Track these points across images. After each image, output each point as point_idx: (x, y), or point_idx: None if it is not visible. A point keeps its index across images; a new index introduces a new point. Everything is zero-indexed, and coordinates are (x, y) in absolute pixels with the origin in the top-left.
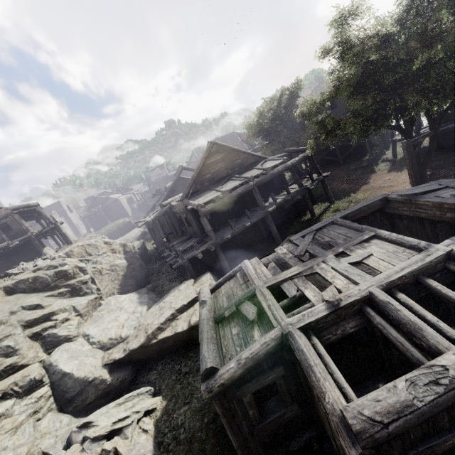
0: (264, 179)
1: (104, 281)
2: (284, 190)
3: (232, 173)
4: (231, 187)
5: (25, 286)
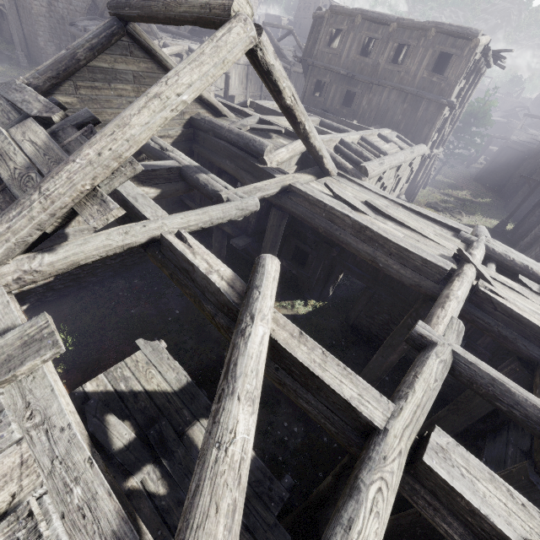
0: None
1: None
2: None
3: None
4: None
5: None
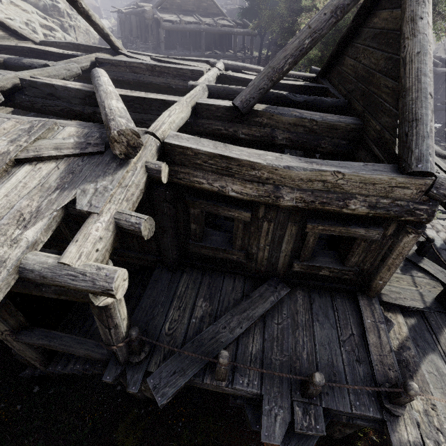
0: (212, 30)
1: (80, 37)
2: (222, 48)
3: (197, 11)
4: (188, 20)
5: (32, 0)
